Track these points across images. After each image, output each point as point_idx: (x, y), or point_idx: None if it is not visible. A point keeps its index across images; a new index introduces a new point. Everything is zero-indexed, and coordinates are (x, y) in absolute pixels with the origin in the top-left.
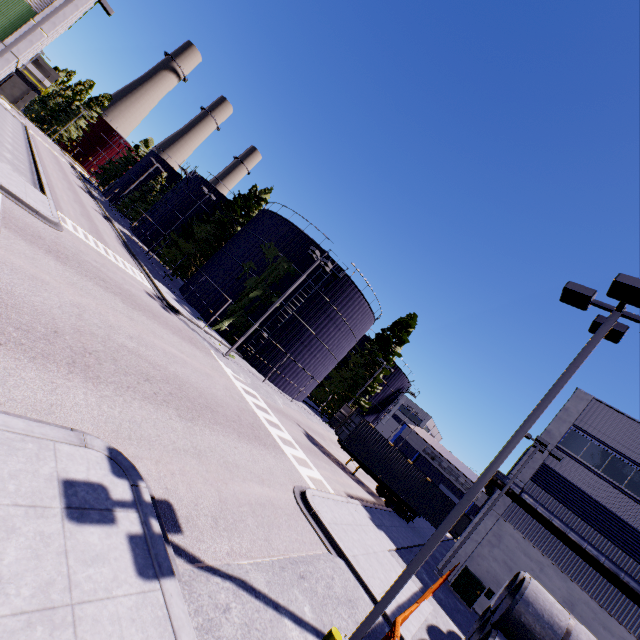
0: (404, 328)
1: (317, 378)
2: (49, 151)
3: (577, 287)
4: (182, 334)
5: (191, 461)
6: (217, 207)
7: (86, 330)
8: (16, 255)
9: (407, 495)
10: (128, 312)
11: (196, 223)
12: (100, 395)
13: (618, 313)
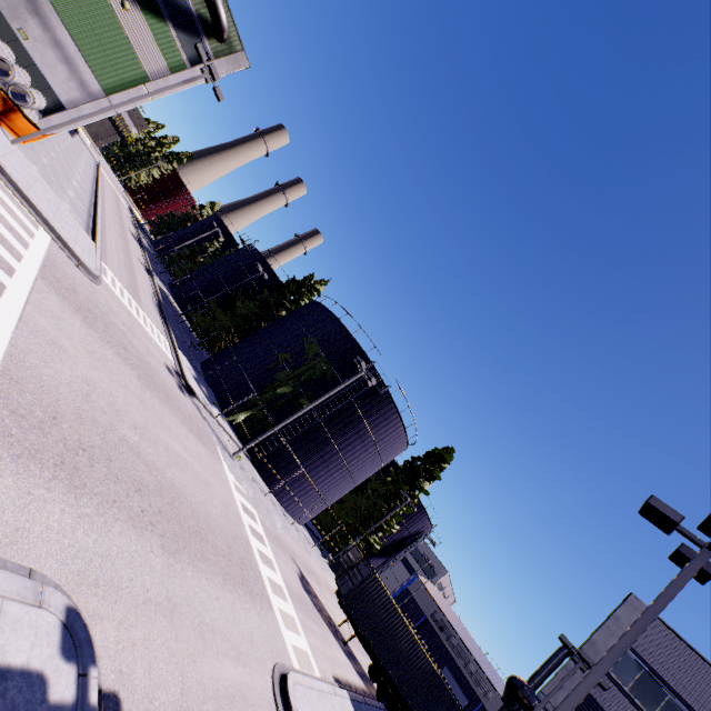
0: (438, 462)
1: (328, 501)
2: (113, 192)
3: (662, 506)
4: (191, 423)
5: (161, 622)
6: (267, 285)
7: (89, 416)
8: (43, 313)
9: (406, 688)
10: (141, 392)
11: (240, 297)
12: (79, 513)
13: (709, 552)
